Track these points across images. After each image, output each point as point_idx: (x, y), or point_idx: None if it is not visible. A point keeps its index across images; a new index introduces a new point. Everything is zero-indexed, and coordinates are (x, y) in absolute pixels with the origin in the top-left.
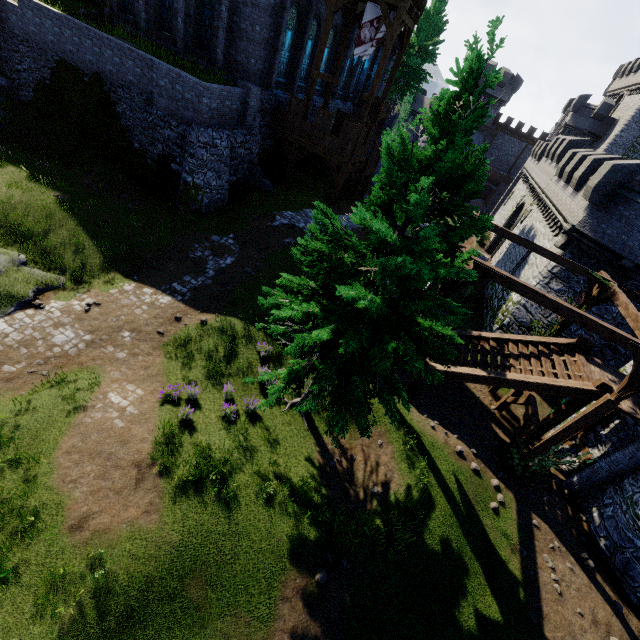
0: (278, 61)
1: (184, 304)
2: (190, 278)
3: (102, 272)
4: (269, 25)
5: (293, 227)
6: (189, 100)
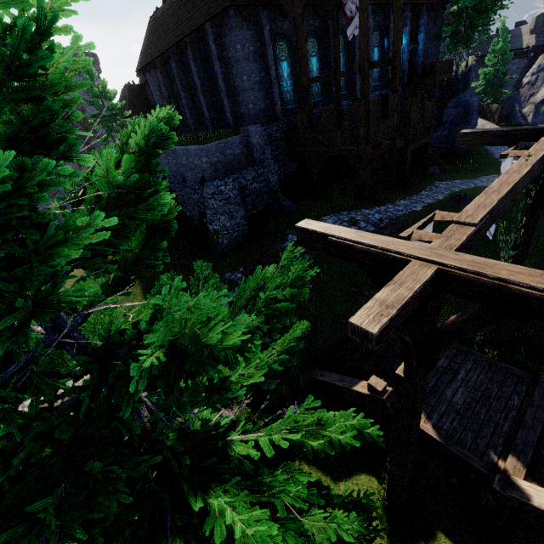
0: (277, 93)
1: None
2: None
3: None
4: (256, 69)
5: None
6: (197, 165)
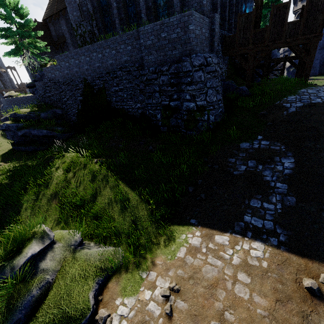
0: None
1: (291, 251)
2: (259, 202)
3: (154, 225)
4: None
5: (314, 105)
6: (175, 38)
